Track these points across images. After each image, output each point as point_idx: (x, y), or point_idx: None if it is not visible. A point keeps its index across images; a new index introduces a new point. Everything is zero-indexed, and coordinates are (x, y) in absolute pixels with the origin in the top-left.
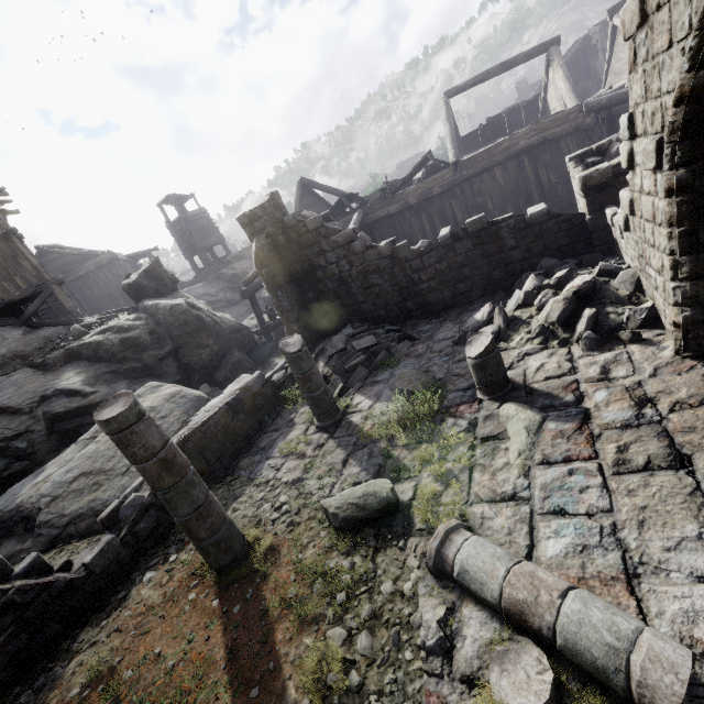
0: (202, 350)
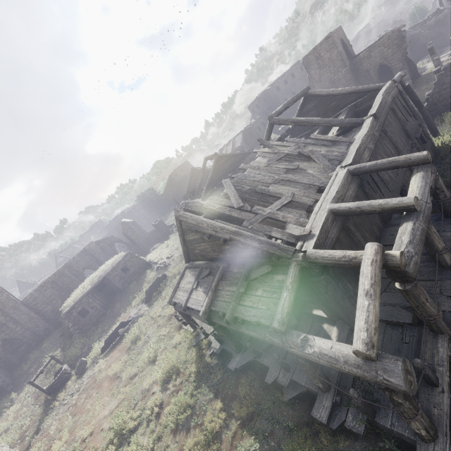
0: None
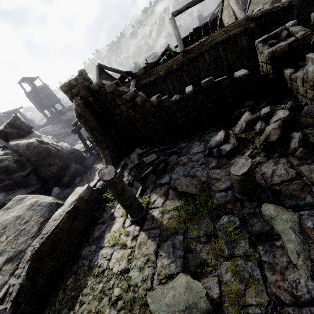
0: (52, 167)
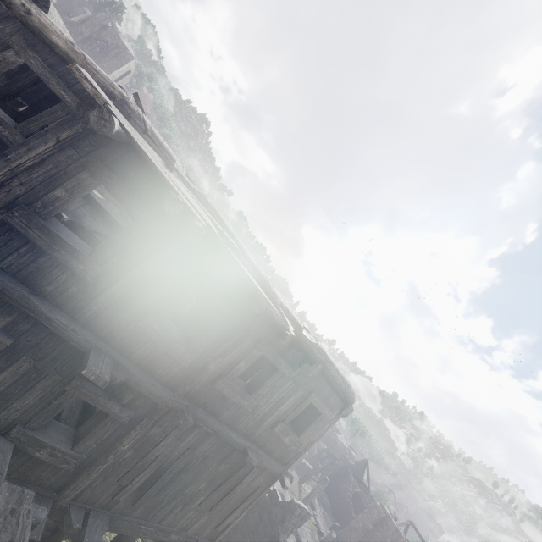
0: None
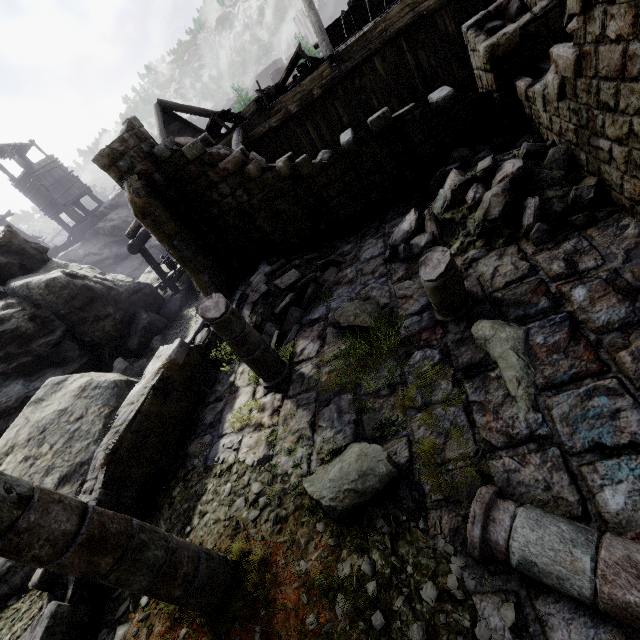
0: (103, 322)
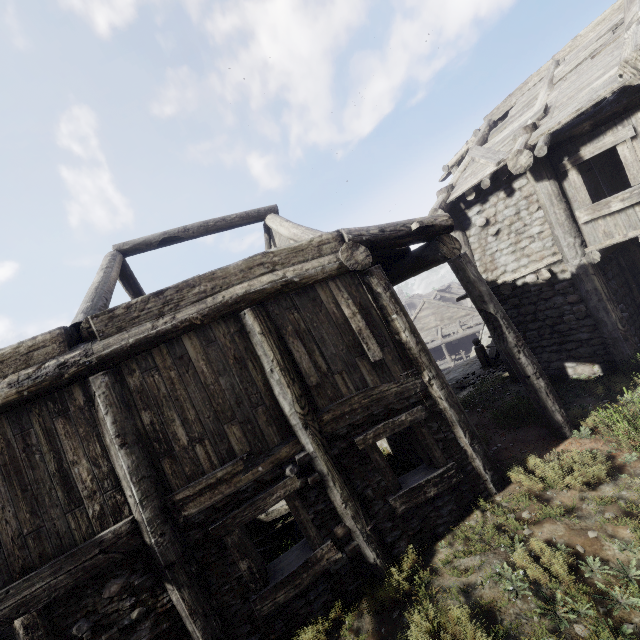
0: None
